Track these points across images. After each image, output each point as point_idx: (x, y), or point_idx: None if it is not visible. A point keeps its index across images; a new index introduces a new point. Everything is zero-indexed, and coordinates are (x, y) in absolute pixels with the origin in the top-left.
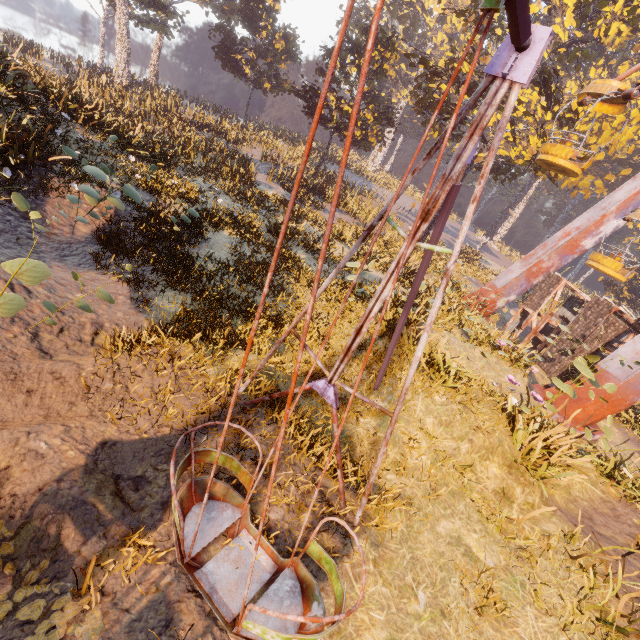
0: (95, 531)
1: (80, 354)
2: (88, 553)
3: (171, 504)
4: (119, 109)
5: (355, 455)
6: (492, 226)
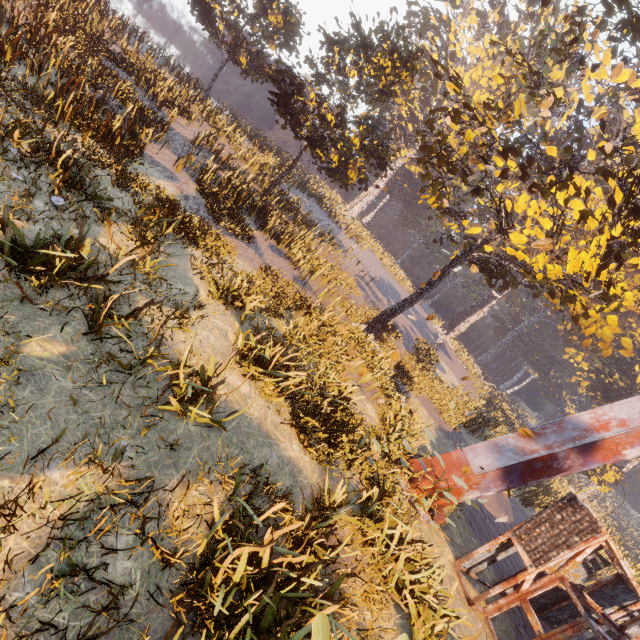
0: None
1: None
2: None
3: None
4: None
5: None
6: (452, 320)
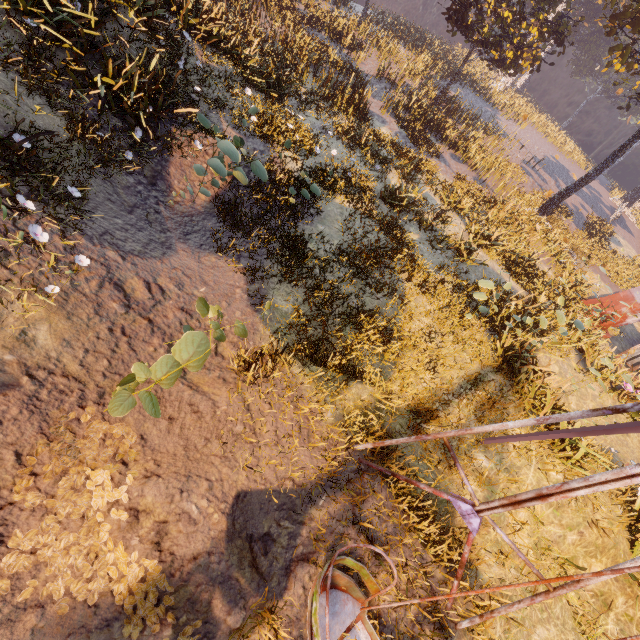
0: (237, 603)
1: (207, 367)
2: (232, 622)
3: (293, 569)
4: (230, 1)
5: (453, 521)
6: (638, 188)
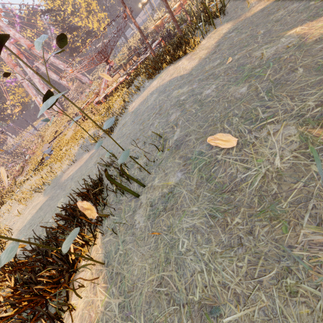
0: None
1: None
2: None
3: None
4: None
5: None
6: None
